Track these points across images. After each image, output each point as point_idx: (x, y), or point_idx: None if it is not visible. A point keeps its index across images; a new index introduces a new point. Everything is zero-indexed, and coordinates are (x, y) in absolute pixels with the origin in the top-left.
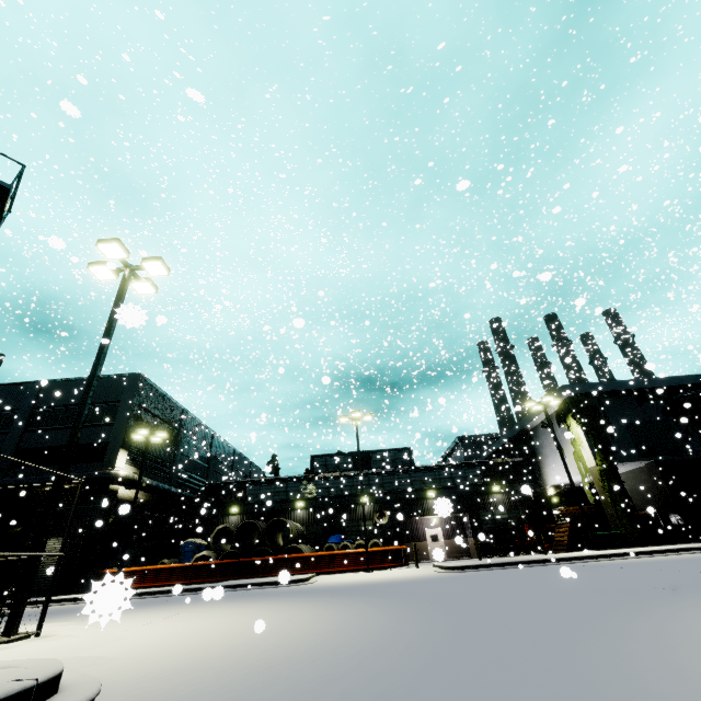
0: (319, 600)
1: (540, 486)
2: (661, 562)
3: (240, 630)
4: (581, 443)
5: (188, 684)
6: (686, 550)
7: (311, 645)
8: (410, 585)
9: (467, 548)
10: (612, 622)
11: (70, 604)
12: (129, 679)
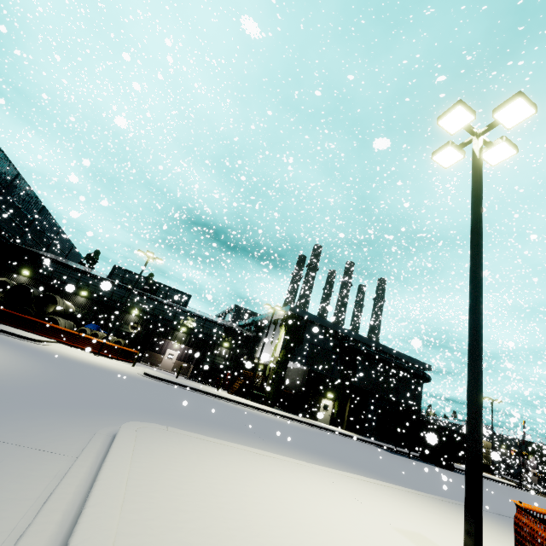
0: (4, 352)
1: (253, 355)
2: (251, 414)
3: None
4: (280, 341)
5: None
6: (281, 416)
7: None
8: (92, 370)
9: (188, 370)
10: (102, 413)
11: None
12: None
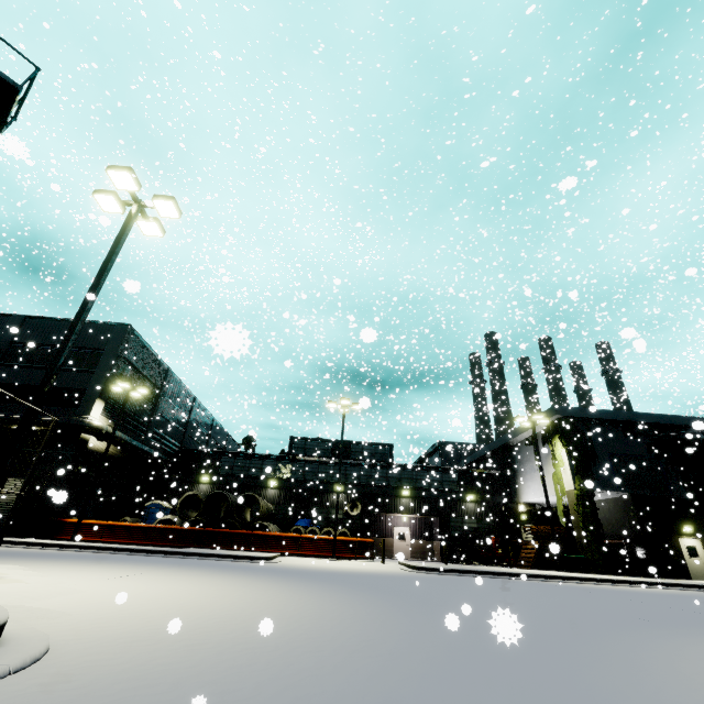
0: (287, 581)
1: (513, 502)
2: (628, 592)
3: (206, 601)
4: (563, 465)
5: (152, 656)
6: (650, 584)
7: (288, 630)
8: (379, 579)
9: (431, 550)
10: (613, 650)
11: (23, 547)
12: (83, 640)
